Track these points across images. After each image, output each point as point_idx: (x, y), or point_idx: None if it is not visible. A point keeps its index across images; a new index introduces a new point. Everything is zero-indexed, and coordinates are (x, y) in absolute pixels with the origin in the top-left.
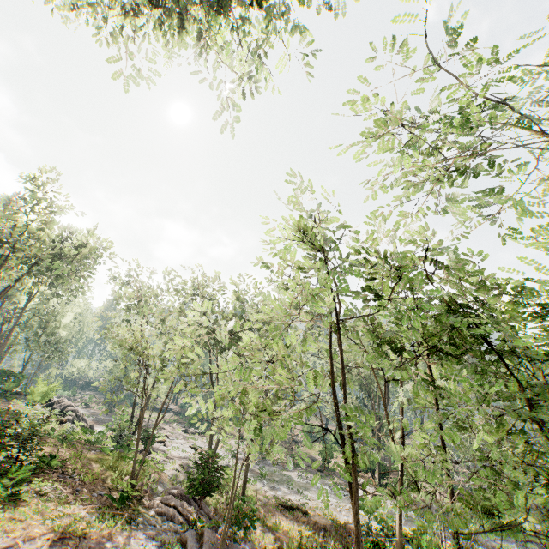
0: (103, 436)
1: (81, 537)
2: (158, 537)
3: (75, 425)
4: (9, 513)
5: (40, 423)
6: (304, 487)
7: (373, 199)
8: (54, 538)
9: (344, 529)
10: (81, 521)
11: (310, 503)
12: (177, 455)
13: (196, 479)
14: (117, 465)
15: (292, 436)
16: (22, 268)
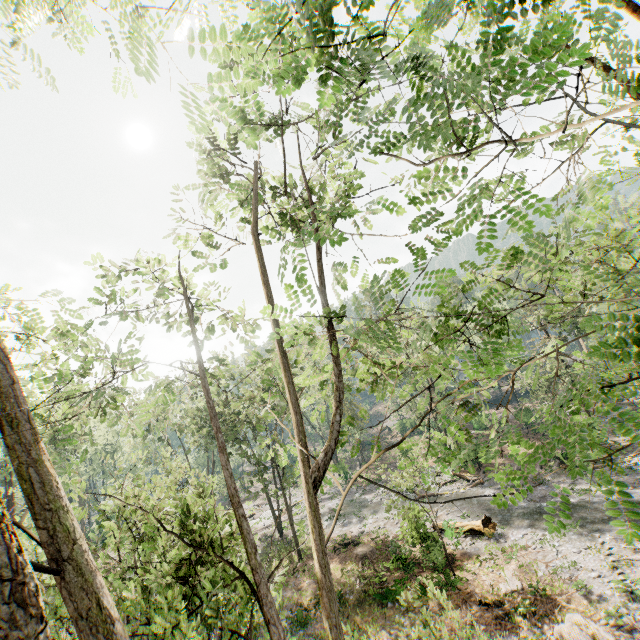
0: None
1: None
2: None
3: None
4: None
5: None
6: (374, 508)
7: None
8: None
9: (387, 548)
10: None
11: (371, 526)
12: (262, 525)
13: None
14: None
15: (385, 442)
16: None
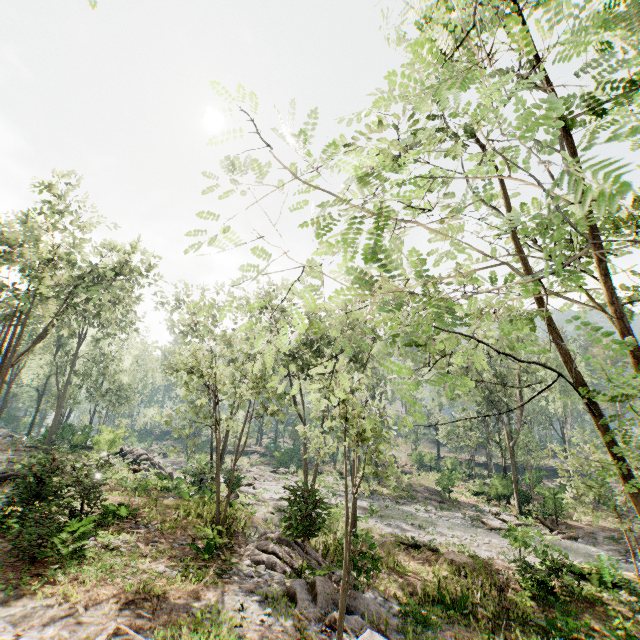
0: (181, 481)
1: (159, 597)
2: (258, 591)
3: (150, 472)
4: (70, 573)
5: (100, 468)
6: (427, 522)
7: None
8: (125, 600)
9: (490, 567)
10: (159, 577)
11: (439, 539)
12: (269, 497)
13: (294, 518)
14: (200, 511)
15: (398, 467)
16: (59, 303)
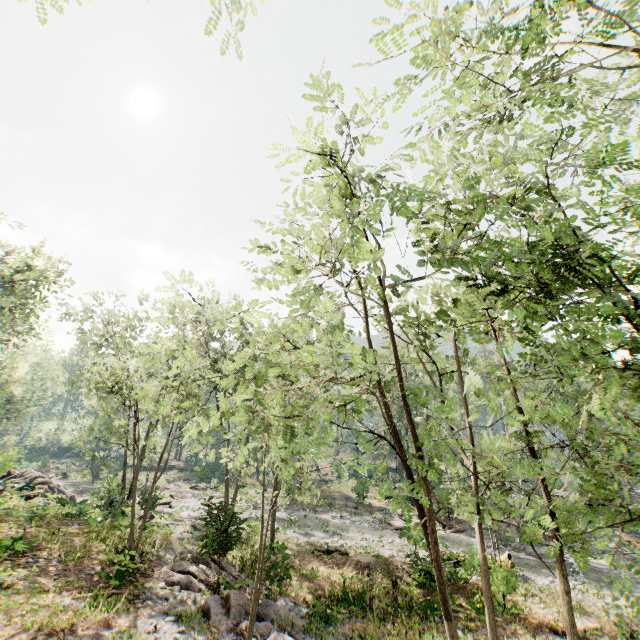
0: (88, 506)
1: (66, 630)
2: (172, 611)
3: (49, 498)
4: None
5: None
6: (341, 528)
7: (412, 149)
8: (27, 638)
9: (390, 564)
10: (65, 610)
11: (350, 543)
12: (187, 515)
13: (213, 536)
14: (110, 537)
15: (320, 476)
16: None
